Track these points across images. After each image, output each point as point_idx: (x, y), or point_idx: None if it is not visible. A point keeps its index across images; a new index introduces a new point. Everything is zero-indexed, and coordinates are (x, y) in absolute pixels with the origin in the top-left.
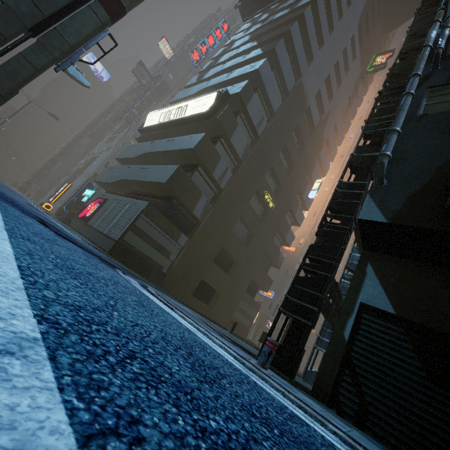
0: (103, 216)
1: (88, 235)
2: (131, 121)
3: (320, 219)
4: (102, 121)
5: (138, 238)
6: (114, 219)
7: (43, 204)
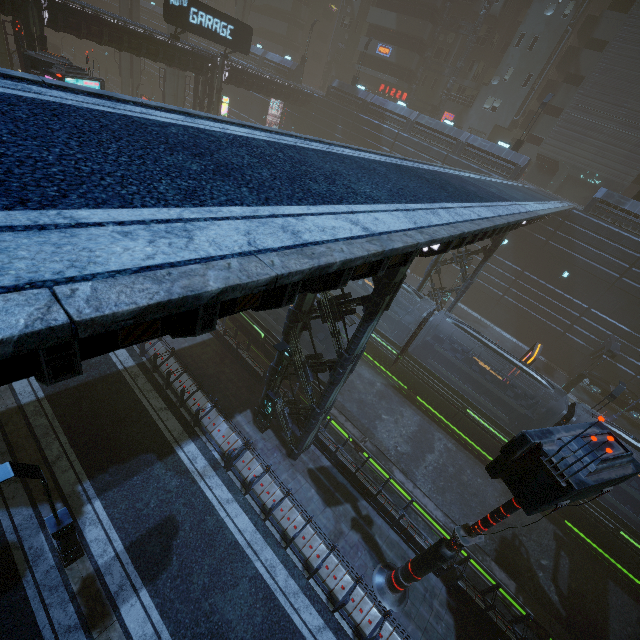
0: None
1: None
2: None
3: None
4: None
5: None
6: None
7: None
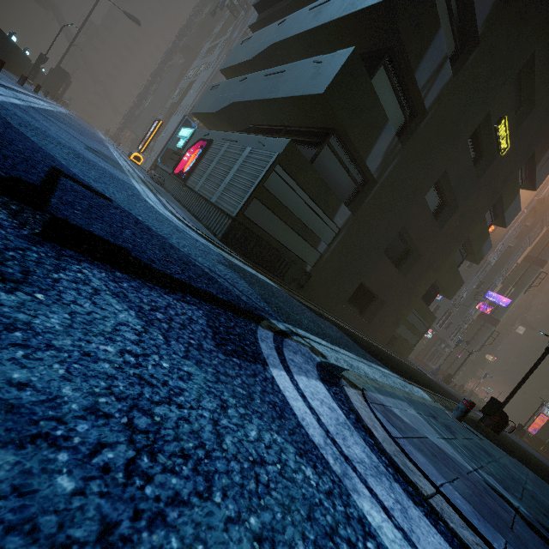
0: (208, 170)
1: (189, 204)
2: (237, 12)
3: None
4: (196, 21)
5: (268, 212)
6: (226, 175)
7: (130, 155)
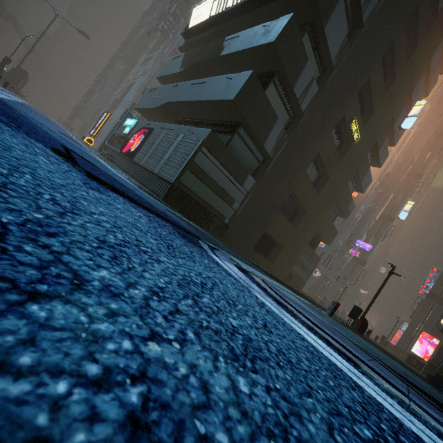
0: (151, 150)
1: (136, 175)
2: (167, 35)
3: (396, 158)
4: (134, 38)
5: (197, 179)
6: (165, 153)
7: (84, 138)
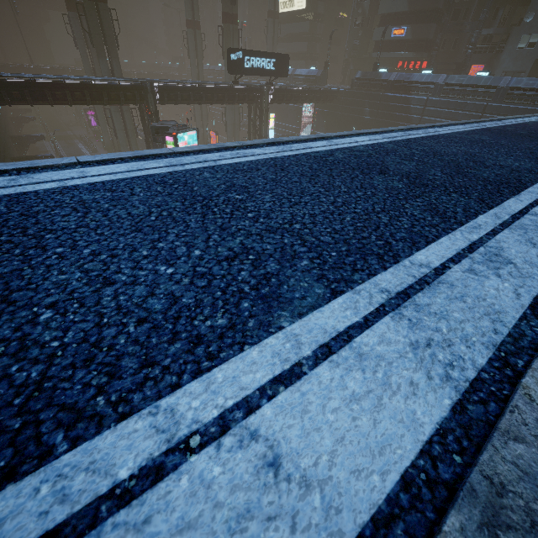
0: None
1: None
2: None
3: None
4: None
5: None
6: None
7: None
